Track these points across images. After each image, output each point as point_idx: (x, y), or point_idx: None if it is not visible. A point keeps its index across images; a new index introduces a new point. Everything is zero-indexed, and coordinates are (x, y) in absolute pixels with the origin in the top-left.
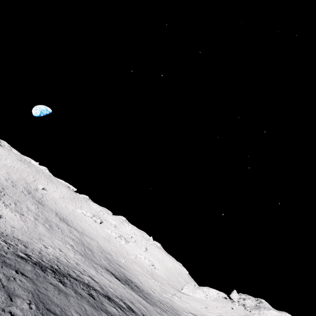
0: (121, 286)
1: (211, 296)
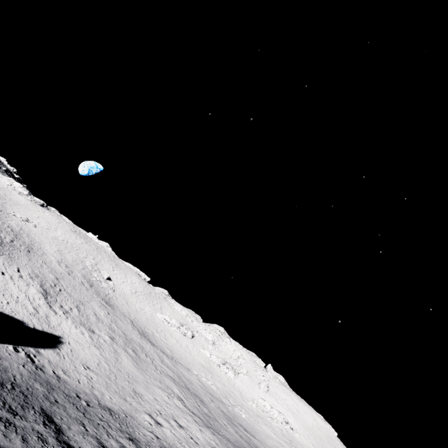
0: None
1: None
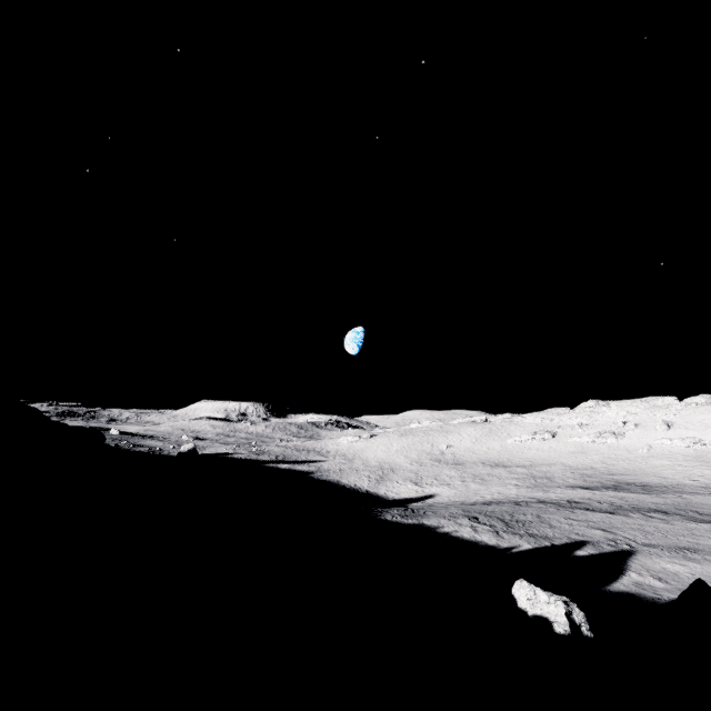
0: (587, 493)
1: None
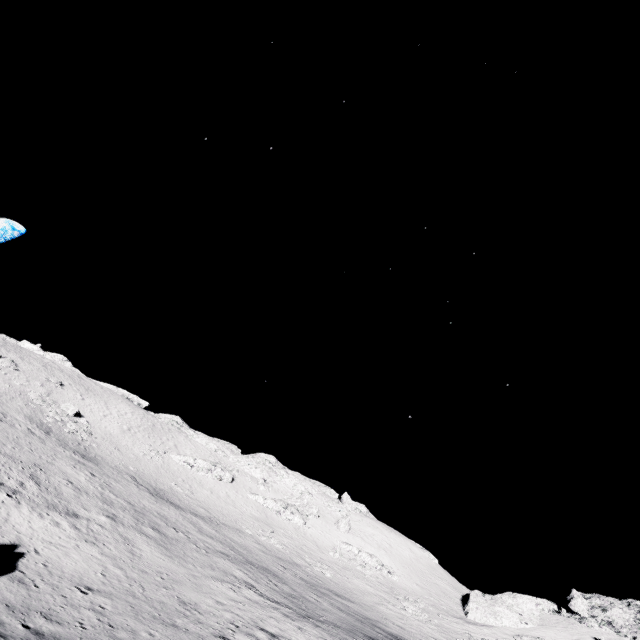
0: None
1: (529, 616)
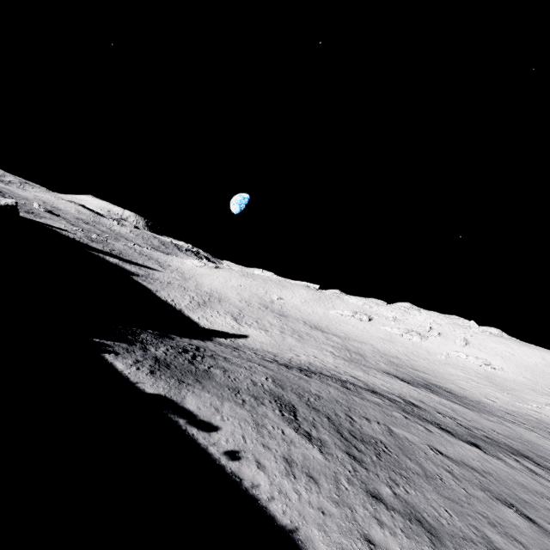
0: (409, 388)
1: None
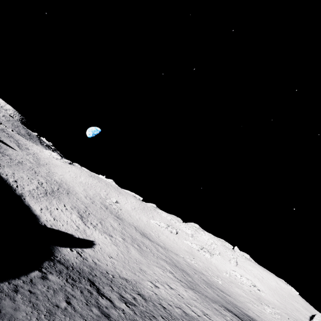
0: None
1: None
